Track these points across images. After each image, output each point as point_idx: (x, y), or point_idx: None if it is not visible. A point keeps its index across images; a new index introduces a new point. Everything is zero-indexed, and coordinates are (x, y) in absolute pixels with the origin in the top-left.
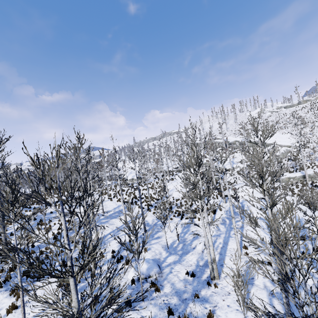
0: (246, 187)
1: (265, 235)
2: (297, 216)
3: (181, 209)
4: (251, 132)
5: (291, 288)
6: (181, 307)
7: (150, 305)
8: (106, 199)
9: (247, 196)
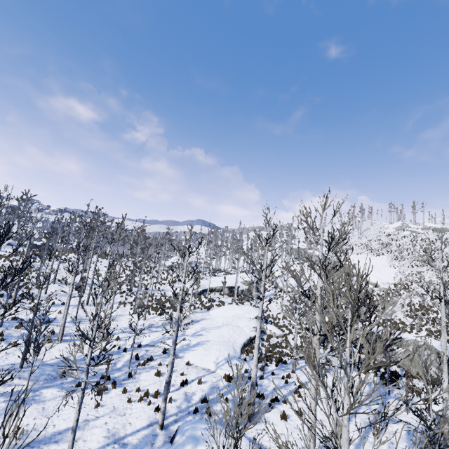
0: (236, 308)
1: (149, 339)
2: (208, 341)
3: (149, 303)
4: (361, 253)
5: (82, 362)
6: (11, 337)
7: (1, 329)
8: (104, 272)
9: (221, 316)
